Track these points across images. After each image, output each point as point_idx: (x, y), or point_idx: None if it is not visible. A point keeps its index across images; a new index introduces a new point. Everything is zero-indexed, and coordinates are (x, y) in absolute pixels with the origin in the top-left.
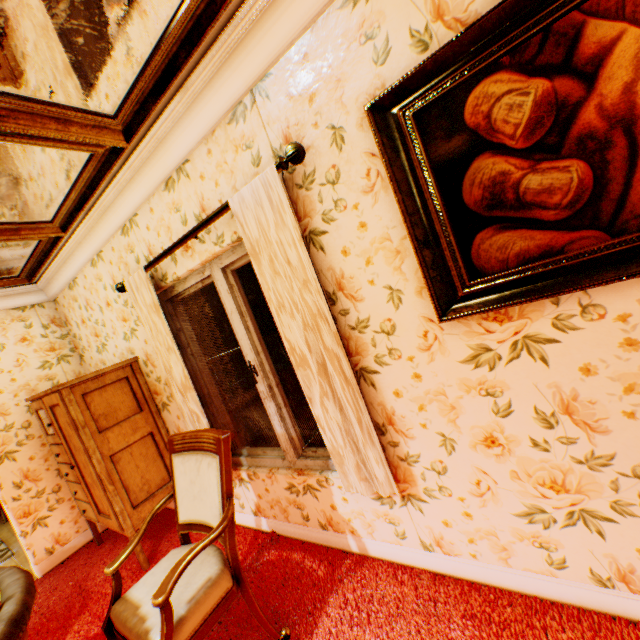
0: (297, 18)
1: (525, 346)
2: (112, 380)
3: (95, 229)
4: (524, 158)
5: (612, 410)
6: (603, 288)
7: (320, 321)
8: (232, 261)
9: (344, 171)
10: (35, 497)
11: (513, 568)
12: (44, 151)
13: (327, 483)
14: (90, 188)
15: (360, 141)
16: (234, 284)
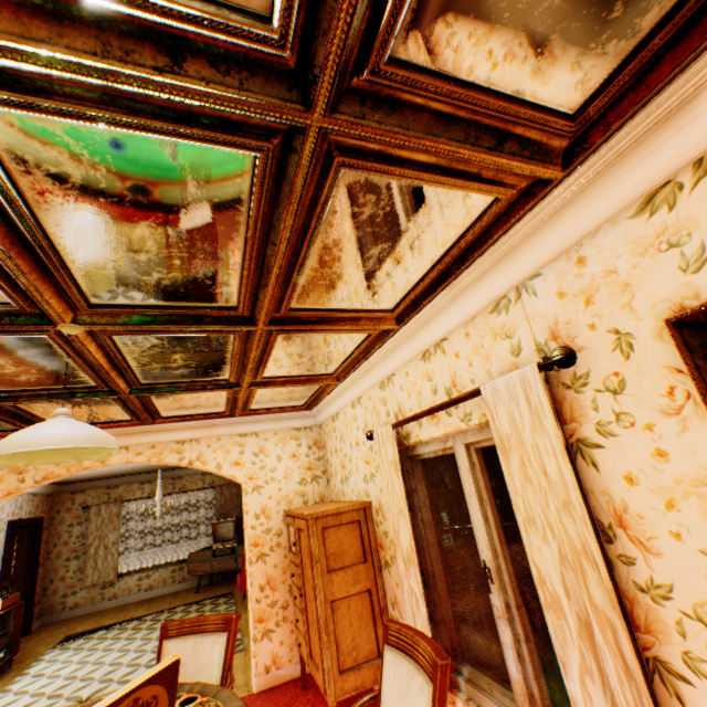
0: (574, 229)
1: None
2: (346, 519)
3: (360, 379)
4: None
5: None
6: None
7: (584, 561)
8: (476, 440)
9: (631, 381)
10: (269, 605)
11: None
12: (338, 334)
13: None
14: (363, 353)
15: (657, 351)
16: (476, 463)
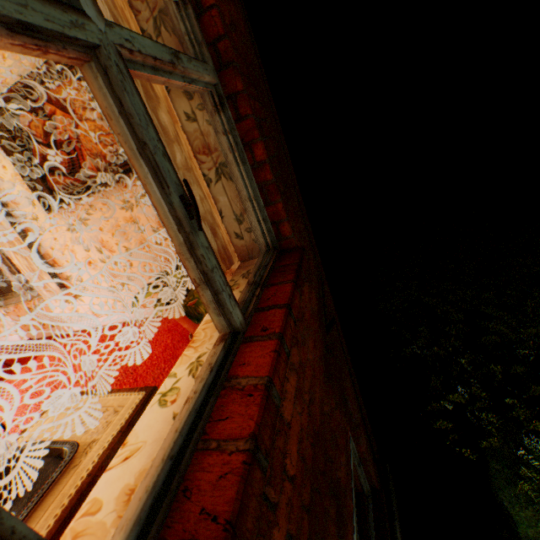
0: None
1: (83, 222)
2: None
3: None
4: (49, 148)
5: (113, 243)
6: (93, 199)
7: None
8: None
9: None
10: None
11: (118, 314)
12: None
13: (45, 301)
14: None
15: None
16: None
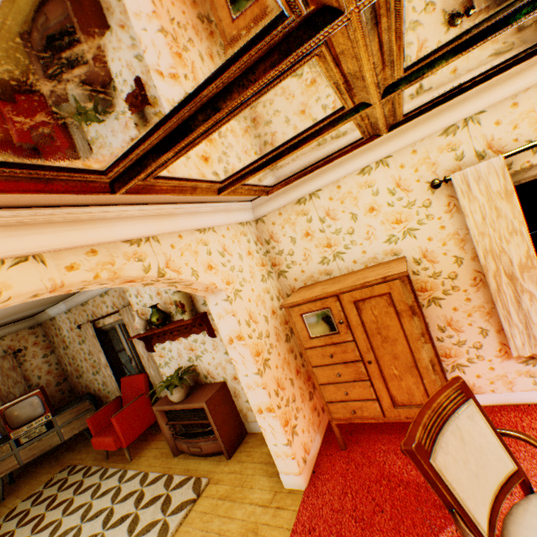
0: None
1: None
2: None
3: (405, 132)
4: None
5: None
6: None
7: None
8: None
9: None
10: (285, 406)
11: None
12: None
13: None
14: (483, 78)
15: None
16: None
